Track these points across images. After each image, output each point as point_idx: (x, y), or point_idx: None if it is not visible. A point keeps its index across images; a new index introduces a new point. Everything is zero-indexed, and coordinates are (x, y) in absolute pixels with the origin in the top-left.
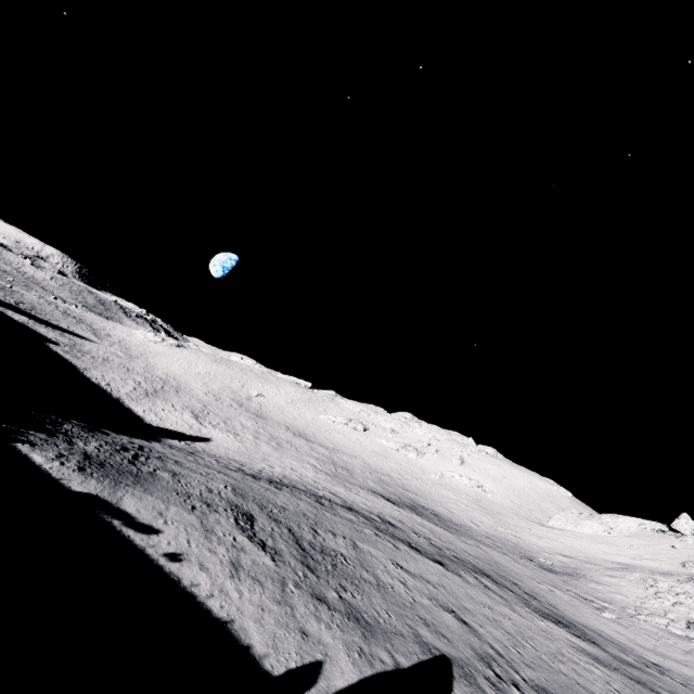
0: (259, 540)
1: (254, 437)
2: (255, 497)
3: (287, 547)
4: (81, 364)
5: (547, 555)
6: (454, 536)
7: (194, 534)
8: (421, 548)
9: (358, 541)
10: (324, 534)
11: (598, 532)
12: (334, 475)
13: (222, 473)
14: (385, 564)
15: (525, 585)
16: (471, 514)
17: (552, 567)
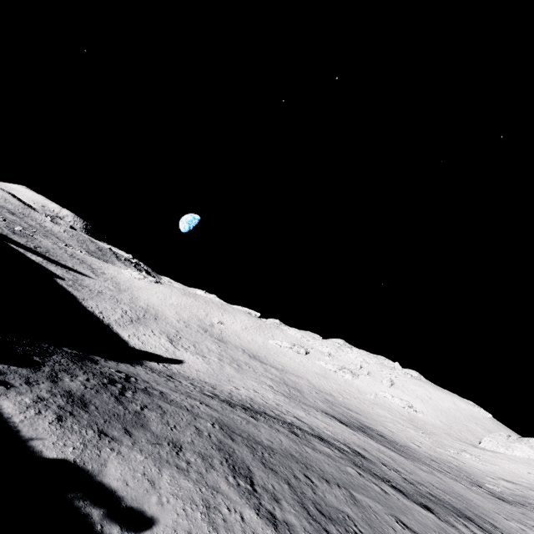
0: (267, 512)
1: (218, 359)
2: (242, 435)
3: (297, 517)
4: (81, 296)
5: (491, 480)
6: (410, 462)
7: (195, 516)
8: (401, 487)
9: (352, 489)
10: (320, 483)
11: (530, 456)
12: (289, 396)
13: (203, 403)
14: (391, 524)
15: (501, 525)
16: (408, 434)
17: (502, 495)
